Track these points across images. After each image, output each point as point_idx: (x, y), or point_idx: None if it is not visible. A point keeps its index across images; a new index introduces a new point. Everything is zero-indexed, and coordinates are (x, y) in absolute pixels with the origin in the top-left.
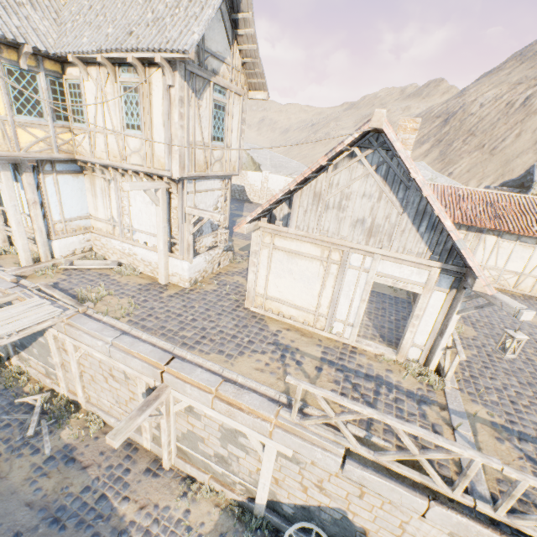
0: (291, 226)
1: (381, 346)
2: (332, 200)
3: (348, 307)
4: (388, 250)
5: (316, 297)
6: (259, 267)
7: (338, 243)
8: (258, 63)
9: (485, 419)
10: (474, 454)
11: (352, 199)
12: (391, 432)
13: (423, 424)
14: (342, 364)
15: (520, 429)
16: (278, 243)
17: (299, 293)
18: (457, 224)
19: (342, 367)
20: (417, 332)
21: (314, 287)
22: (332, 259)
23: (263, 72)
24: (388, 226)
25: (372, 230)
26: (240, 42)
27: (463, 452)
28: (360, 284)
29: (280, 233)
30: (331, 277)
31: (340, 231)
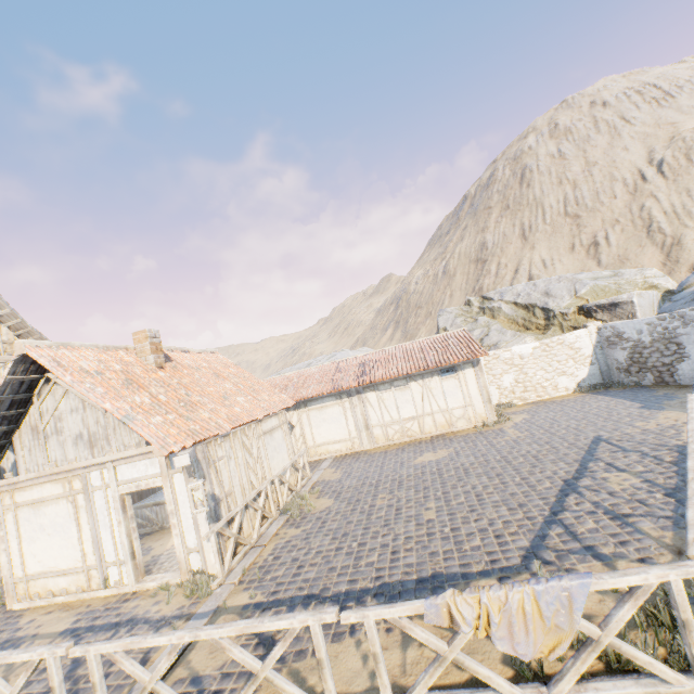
0: (22, 473)
1: (171, 573)
2: (50, 427)
3: (113, 540)
4: (112, 453)
5: (78, 545)
6: (9, 540)
7: (69, 469)
8: (32, 331)
9: (239, 606)
10: (43, 649)
11: (65, 418)
12: (70, 690)
13: (135, 655)
14: (91, 624)
15: (278, 596)
16: (20, 499)
17: (60, 551)
18: (337, 394)
19: (86, 629)
20: (185, 532)
21: (72, 534)
22: (76, 489)
23: (42, 336)
24: (102, 429)
25: (93, 440)
26: (4, 321)
27: (33, 655)
28: (112, 505)
29: (17, 486)
30: (83, 511)
31: (67, 455)
